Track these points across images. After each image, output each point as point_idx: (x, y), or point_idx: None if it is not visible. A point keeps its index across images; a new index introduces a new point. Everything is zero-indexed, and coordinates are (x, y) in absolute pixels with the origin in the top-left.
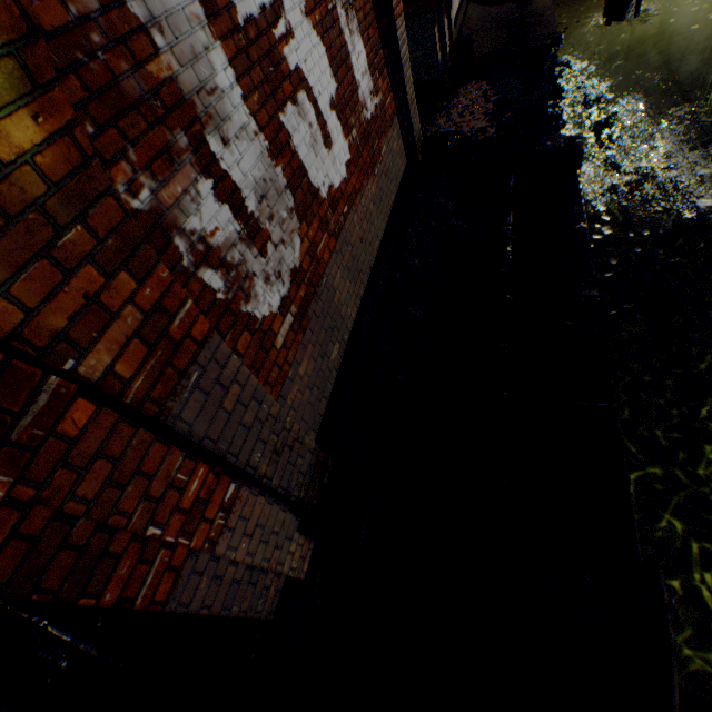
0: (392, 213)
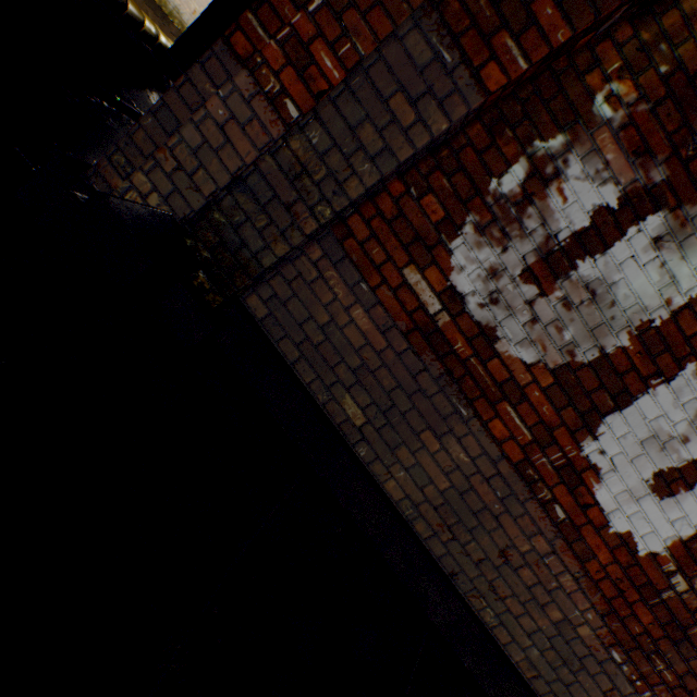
0: None
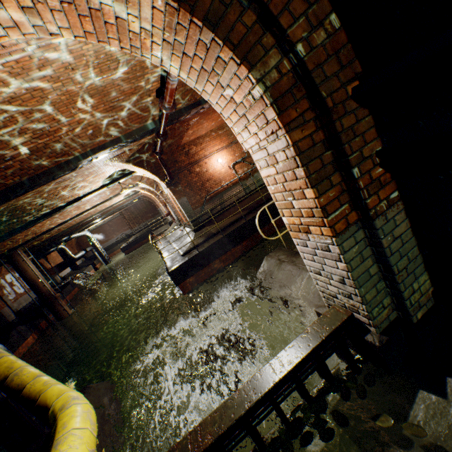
0: (36, 297)
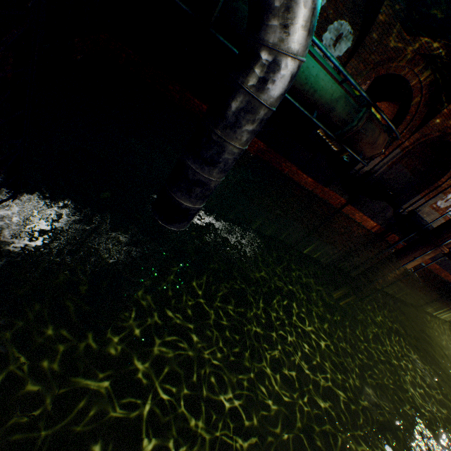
0: None
